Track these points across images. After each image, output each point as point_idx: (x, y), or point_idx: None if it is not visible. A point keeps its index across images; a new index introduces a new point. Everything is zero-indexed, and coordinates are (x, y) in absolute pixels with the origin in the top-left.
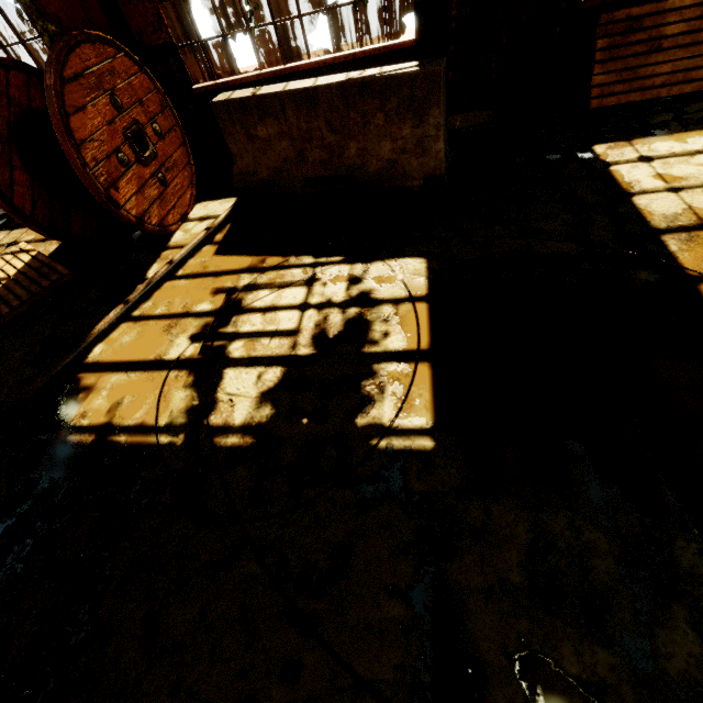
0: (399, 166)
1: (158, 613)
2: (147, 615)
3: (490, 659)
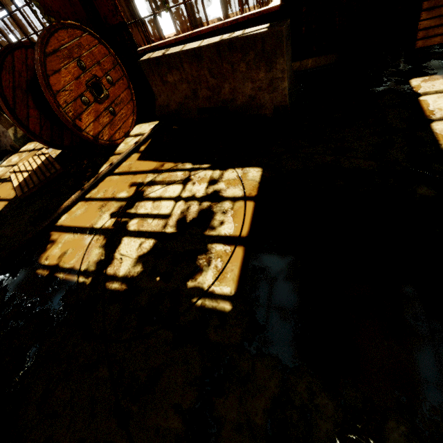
0: (257, 100)
1: (50, 390)
2: (45, 390)
3: None
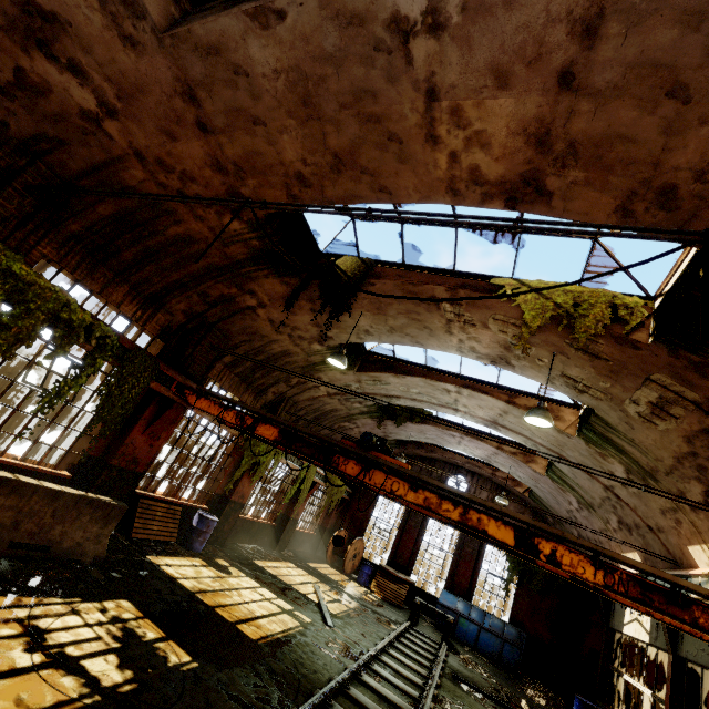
0: (83, 547)
1: None
2: None
3: (252, 701)
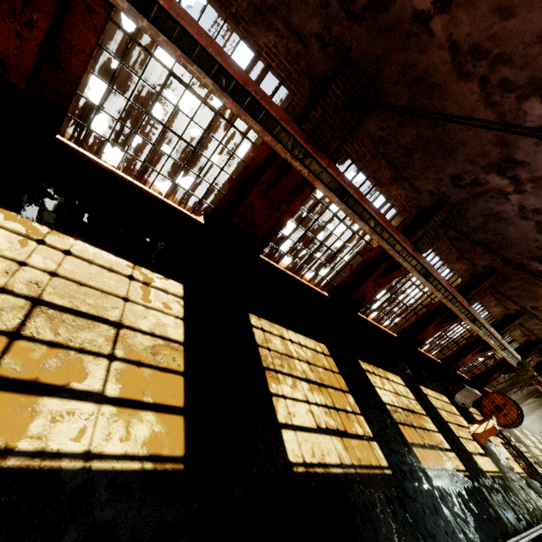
0: None
1: None
2: None
3: None
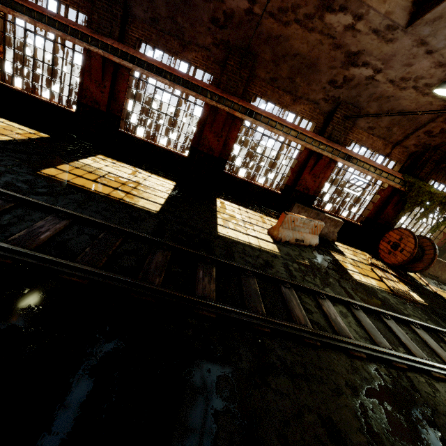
0: None
1: None
2: None
3: None
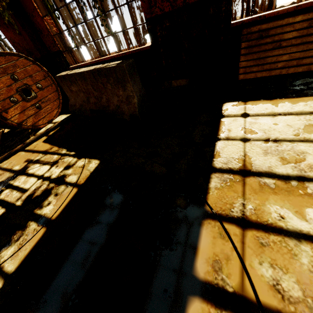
0: (120, 108)
1: None
2: None
3: None
